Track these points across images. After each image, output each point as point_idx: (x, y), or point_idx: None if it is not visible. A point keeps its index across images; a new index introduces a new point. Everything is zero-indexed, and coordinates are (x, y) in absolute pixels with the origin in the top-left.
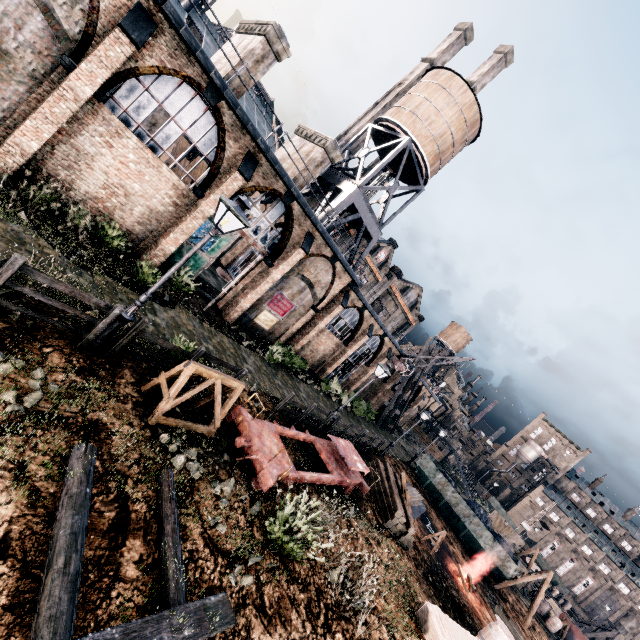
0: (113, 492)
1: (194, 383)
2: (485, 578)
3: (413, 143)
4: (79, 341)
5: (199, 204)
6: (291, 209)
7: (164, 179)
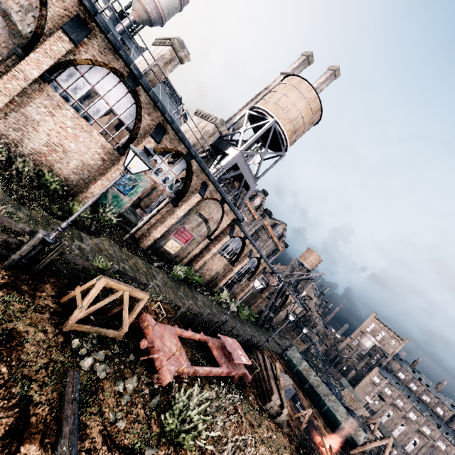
0: (15, 397)
1: (109, 295)
2: (342, 446)
3: (277, 123)
4: (6, 261)
5: (121, 159)
6: (191, 165)
7: (94, 141)
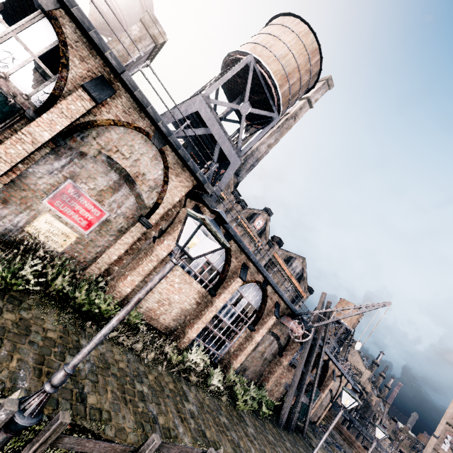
0: None
1: None
2: None
3: (256, 62)
4: None
5: None
6: (57, 22)
7: None
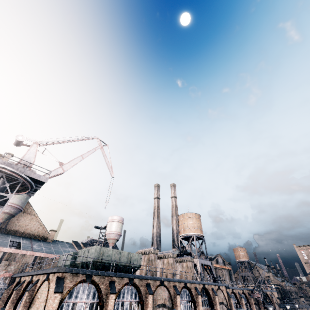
0: None
1: None
2: None
3: (195, 234)
4: None
5: None
6: (206, 288)
7: None
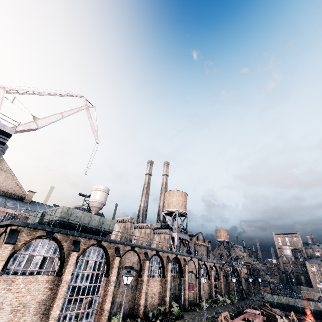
0: None
1: None
2: (320, 318)
3: (178, 210)
4: None
5: (166, 279)
6: (178, 258)
7: (157, 281)
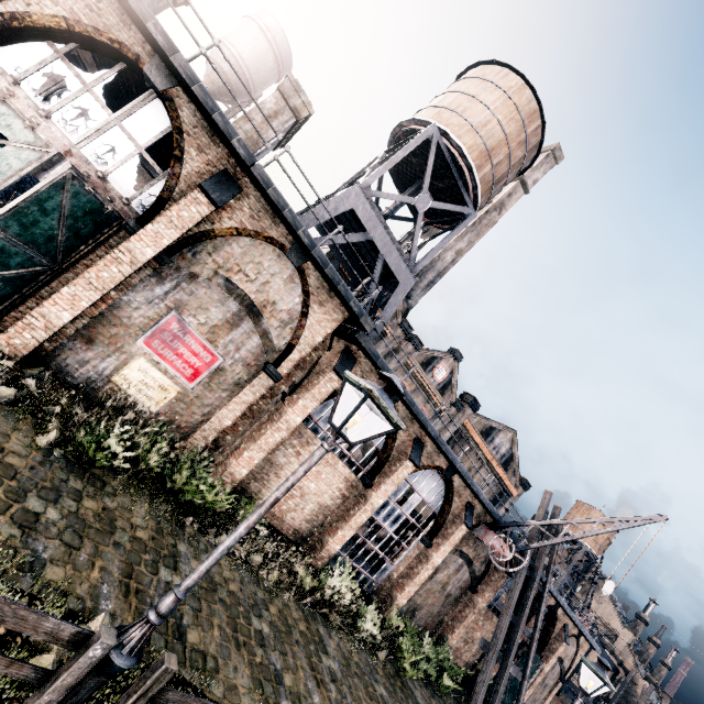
0: None
1: None
2: None
3: (441, 135)
4: None
5: None
6: (172, 104)
7: None
